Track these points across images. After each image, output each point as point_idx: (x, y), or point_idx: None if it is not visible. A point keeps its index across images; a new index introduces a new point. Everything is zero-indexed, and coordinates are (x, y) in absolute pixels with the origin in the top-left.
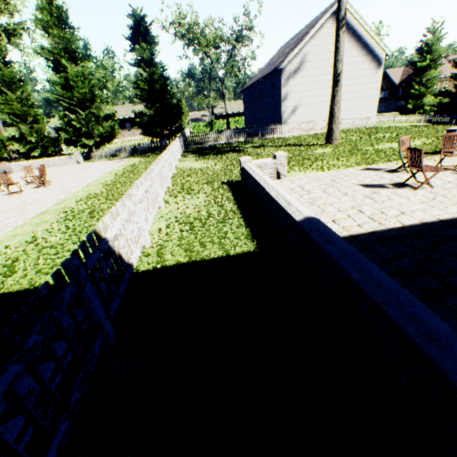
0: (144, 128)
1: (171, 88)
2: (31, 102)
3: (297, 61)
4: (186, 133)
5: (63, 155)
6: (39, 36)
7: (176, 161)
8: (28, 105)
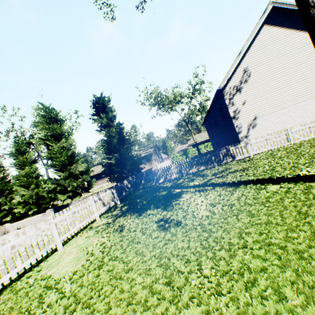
0: (108, 175)
1: (129, 139)
2: (35, 174)
3: (238, 77)
4: (158, 167)
5: (55, 207)
6: (37, 131)
7: (42, 251)
8: (34, 176)
